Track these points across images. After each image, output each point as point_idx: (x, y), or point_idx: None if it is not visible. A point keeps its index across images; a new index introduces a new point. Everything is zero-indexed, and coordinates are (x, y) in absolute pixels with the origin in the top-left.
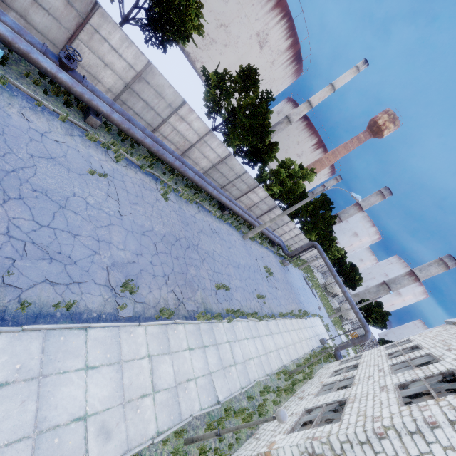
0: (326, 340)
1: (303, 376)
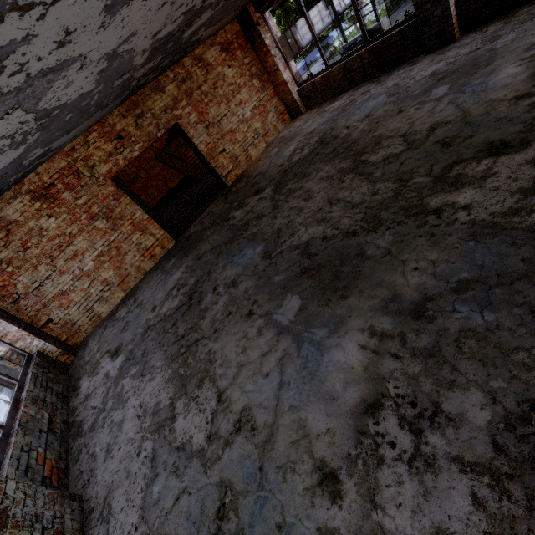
0: None
1: None
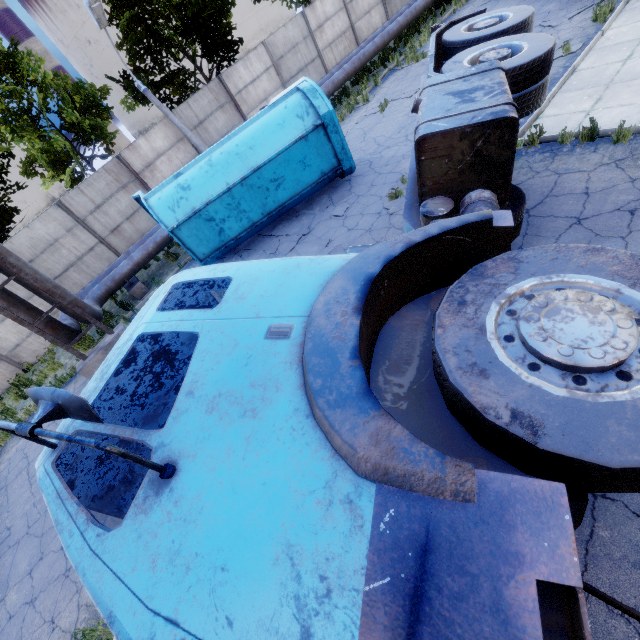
0: None
1: None
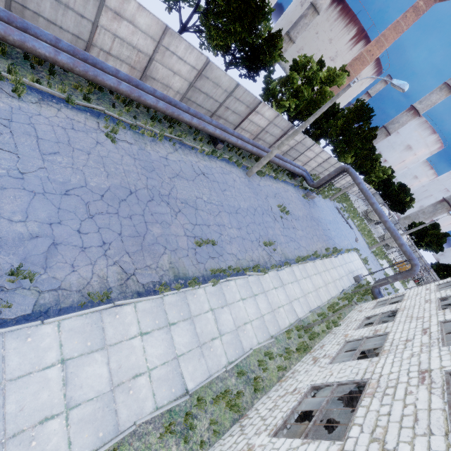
0: (362, 277)
1: (326, 325)
